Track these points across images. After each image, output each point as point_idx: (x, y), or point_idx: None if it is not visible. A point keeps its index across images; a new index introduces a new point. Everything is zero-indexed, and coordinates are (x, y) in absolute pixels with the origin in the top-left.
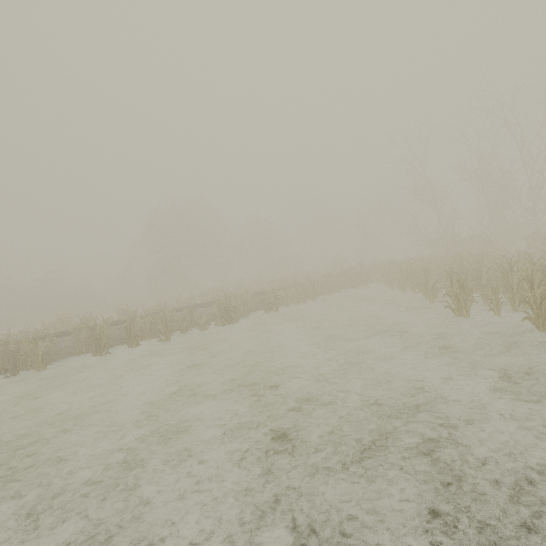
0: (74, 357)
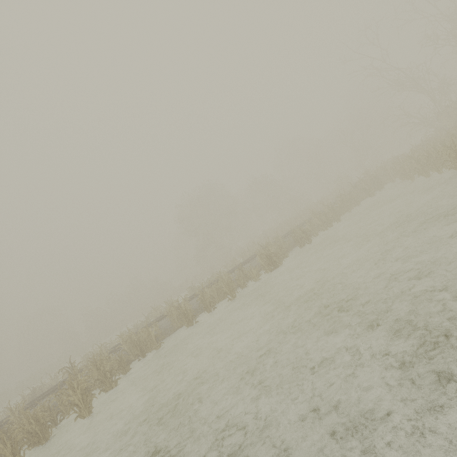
0: (175, 332)
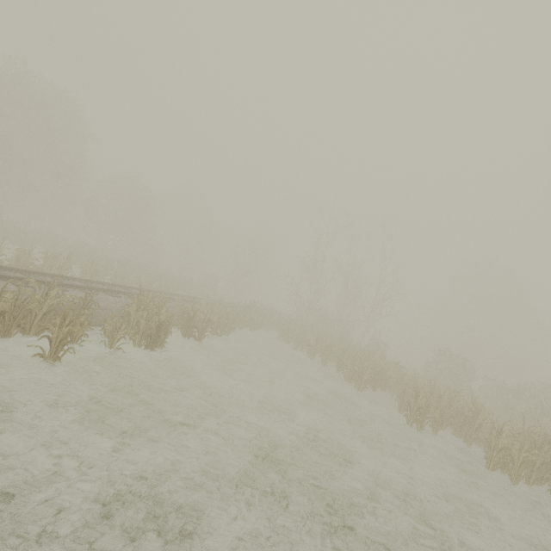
0: None
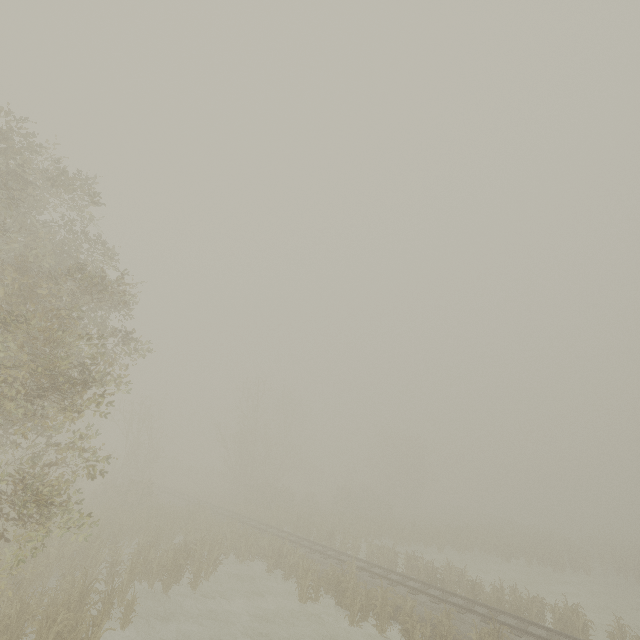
0: None
